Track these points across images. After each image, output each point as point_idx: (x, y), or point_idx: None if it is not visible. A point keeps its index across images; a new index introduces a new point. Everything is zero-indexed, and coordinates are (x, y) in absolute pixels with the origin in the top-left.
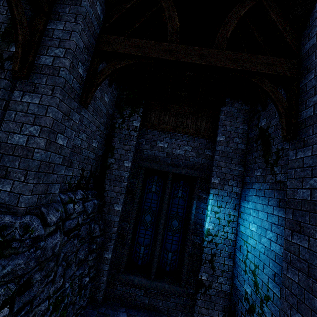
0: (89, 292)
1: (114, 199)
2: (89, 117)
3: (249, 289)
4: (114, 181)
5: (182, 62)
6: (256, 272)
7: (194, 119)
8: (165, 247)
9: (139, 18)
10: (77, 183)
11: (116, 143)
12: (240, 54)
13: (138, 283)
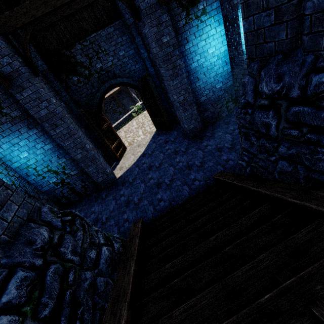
0: None
1: None
2: None
3: (54, 178)
4: None
5: None
6: (50, 168)
7: None
8: None
9: None
10: None
11: None
12: None
13: None
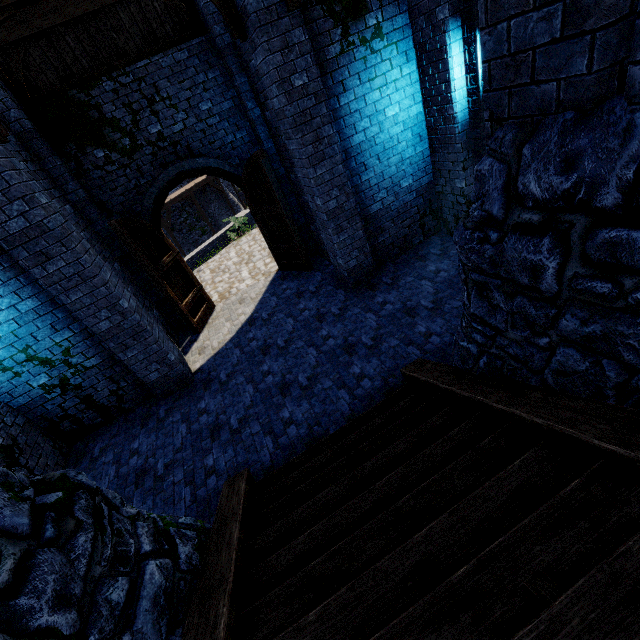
0: None
1: None
2: None
3: (43, 376)
4: None
5: None
6: (32, 353)
7: None
8: None
9: None
10: None
11: None
12: None
13: None
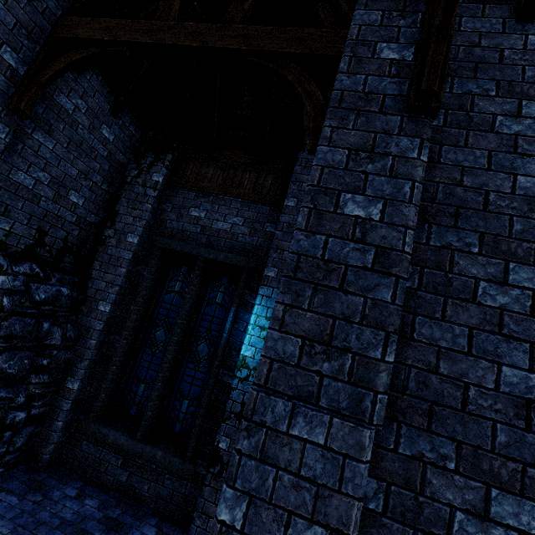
0: (28, 442)
1: (101, 294)
2: (58, 149)
3: None
4: (106, 264)
5: (165, 45)
6: None
7: (255, 173)
8: (179, 389)
9: (148, 6)
10: (24, 248)
11: (122, 207)
12: (256, 28)
13: (113, 442)
